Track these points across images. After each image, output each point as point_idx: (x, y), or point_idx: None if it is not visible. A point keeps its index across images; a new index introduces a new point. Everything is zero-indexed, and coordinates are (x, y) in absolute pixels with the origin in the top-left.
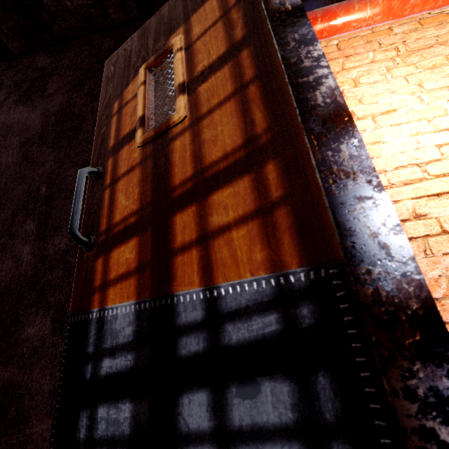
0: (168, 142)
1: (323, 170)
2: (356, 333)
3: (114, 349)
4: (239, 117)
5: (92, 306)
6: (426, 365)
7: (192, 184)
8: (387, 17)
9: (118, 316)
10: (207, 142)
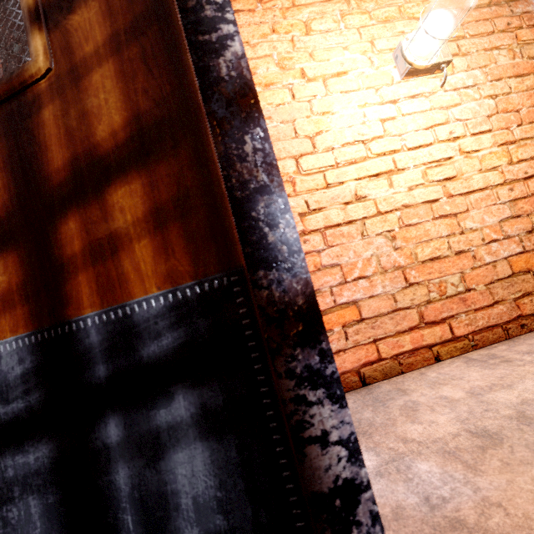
0: (28, 108)
1: (226, 166)
2: (252, 333)
3: (6, 393)
4: (127, 82)
5: None
6: (305, 349)
7: (75, 178)
8: None
9: (1, 355)
10: (87, 115)
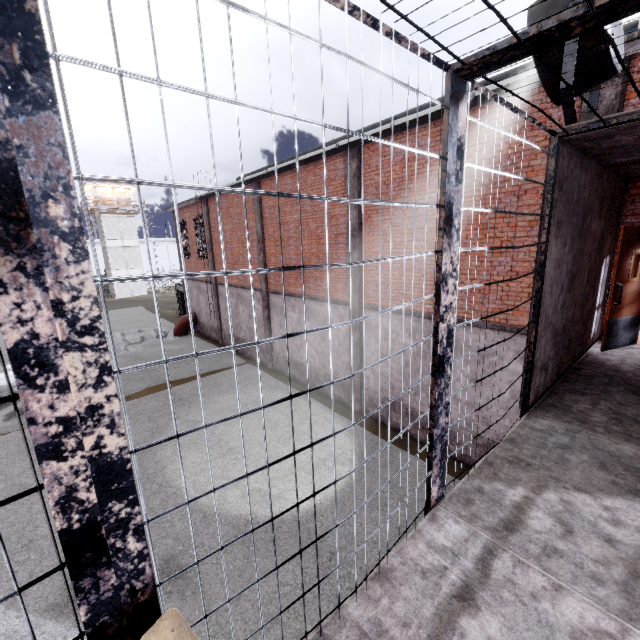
0: (632, 285)
1: None
2: None
3: (617, 325)
4: None
5: (613, 318)
6: None
7: (633, 298)
8: None
9: (618, 320)
10: (637, 289)
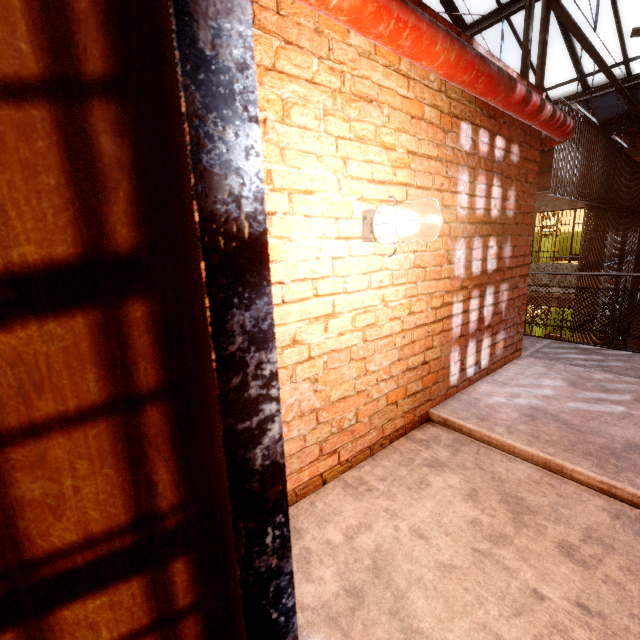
0: None
1: (246, 567)
2: None
3: None
4: (122, 470)
5: None
6: None
7: None
8: (352, 25)
9: None
10: (32, 506)
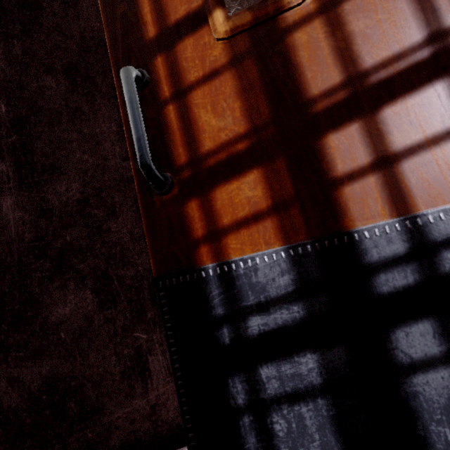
0: (280, 33)
1: None
2: None
3: (265, 304)
4: (411, 2)
5: (201, 263)
6: None
7: (346, 95)
8: None
9: (258, 267)
10: (359, 35)
